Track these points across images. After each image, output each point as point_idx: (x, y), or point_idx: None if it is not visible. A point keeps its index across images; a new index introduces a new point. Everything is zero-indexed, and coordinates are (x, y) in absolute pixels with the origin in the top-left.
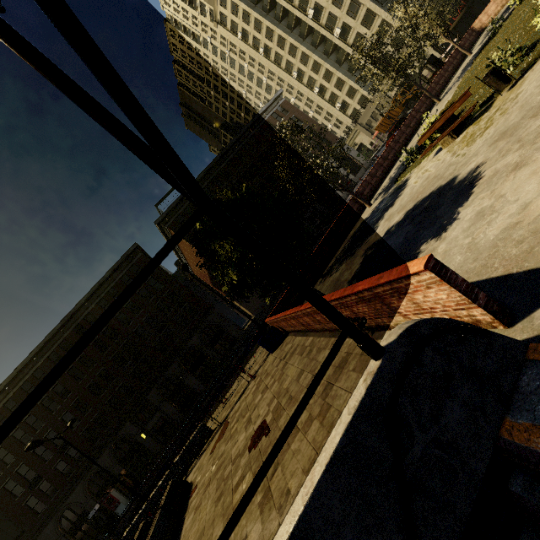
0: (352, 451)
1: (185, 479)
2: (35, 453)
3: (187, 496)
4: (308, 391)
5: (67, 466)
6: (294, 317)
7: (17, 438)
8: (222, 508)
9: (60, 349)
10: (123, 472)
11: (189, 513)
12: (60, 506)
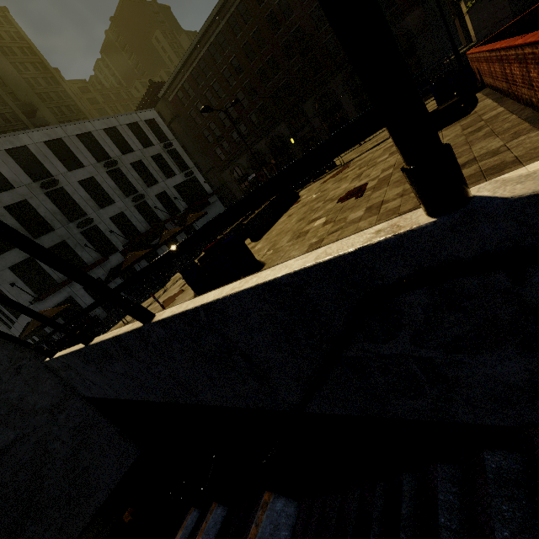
0: (293, 294)
1: (299, 191)
2: (219, 117)
3: (292, 204)
4: (248, 197)
5: (238, 137)
6: (502, 59)
7: (208, 98)
8: (296, 228)
9: (237, 14)
10: (273, 161)
11: (285, 215)
12: (233, 163)
